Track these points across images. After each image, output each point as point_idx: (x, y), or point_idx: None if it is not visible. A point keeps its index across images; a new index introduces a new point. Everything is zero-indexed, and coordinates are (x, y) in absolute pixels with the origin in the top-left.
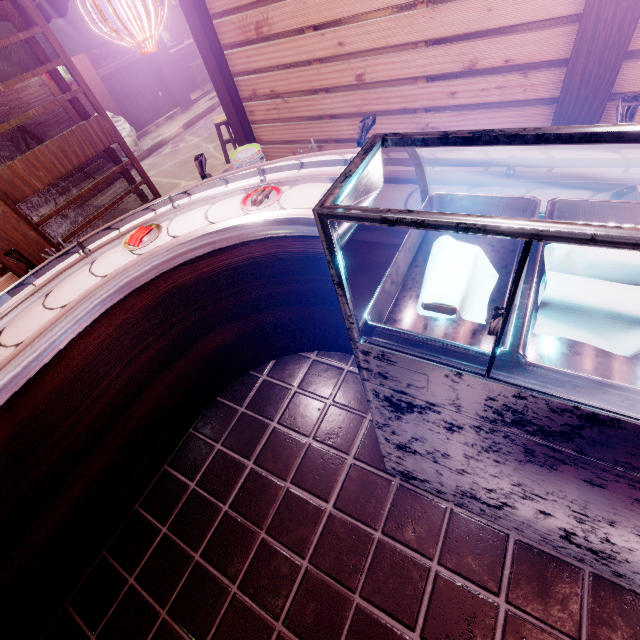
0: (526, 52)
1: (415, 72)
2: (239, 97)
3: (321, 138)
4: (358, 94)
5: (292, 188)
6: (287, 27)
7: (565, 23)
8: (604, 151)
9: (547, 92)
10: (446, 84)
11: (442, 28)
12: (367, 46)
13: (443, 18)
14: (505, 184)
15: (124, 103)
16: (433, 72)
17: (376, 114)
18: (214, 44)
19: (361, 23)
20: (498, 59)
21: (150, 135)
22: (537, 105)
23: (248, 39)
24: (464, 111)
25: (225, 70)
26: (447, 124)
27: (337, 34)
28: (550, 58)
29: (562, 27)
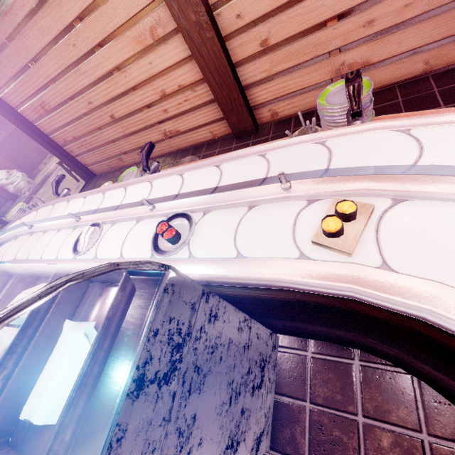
0: (185, 78)
1: (138, 105)
2: (59, 145)
3: (116, 154)
4: (118, 125)
5: (10, 243)
6: (57, 102)
7: (193, 58)
8: (129, 187)
9: (212, 95)
10: (158, 107)
11: (134, 79)
12: (104, 100)
13: (131, 74)
14: (78, 226)
15: (16, 158)
16: (147, 103)
17: (135, 133)
18: (26, 123)
19: (92, 89)
20: (174, 86)
21: (41, 172)
22: (212, 103)
23: (42, 114)
24: (178, 117)
25: (41, 134)
26: (175, 127)
27: (84, 98)
28: (200, 78)
29: (193, 61)
